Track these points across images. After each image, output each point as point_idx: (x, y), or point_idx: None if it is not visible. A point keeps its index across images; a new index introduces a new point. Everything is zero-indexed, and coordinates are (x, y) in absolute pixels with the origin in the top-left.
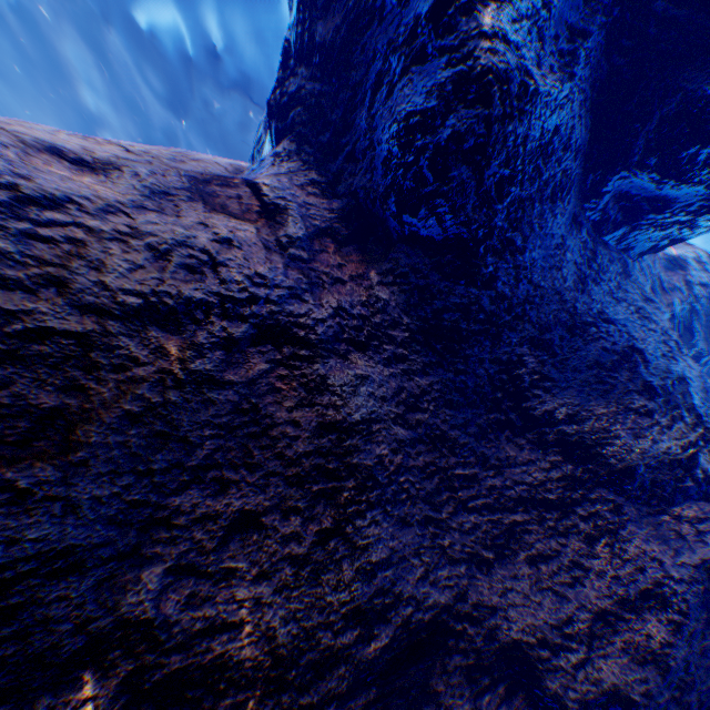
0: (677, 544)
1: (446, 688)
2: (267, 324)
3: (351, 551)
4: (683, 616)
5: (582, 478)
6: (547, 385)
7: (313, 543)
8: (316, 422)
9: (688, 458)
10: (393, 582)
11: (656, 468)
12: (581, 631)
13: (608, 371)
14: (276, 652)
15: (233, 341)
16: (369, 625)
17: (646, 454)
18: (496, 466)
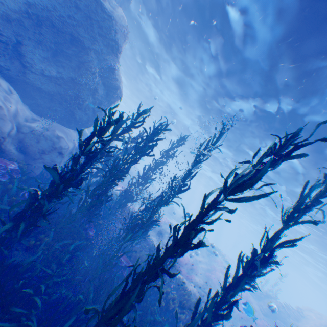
0: None
1: None
2: None
3: None
4: None
5: None
6: None
7: None
8: None
9: None
10: None
11: None
12: None
13: None
14: None
15: None
16: None
17: None
18: None
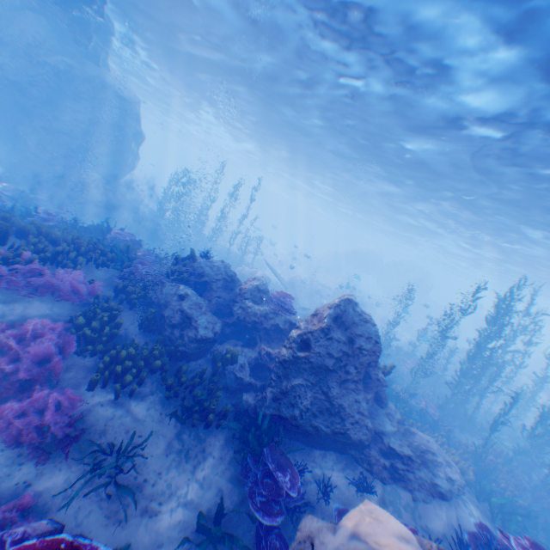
0: None
1: None
2: None
3: None
4: None
5: None
6: None
7: None
8: None
9: None
10: None
11: None
12: None
13: None
14: None
15: None
16: None
17: None
18: None
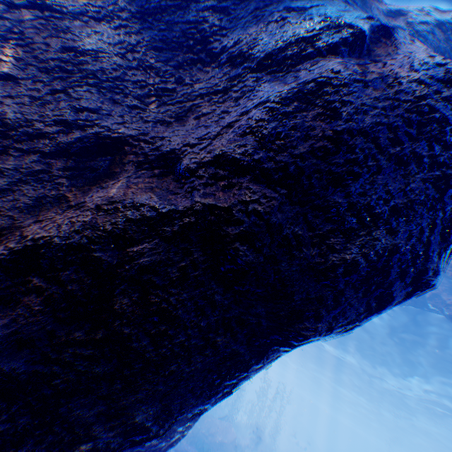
0: (292, 82)
1: (122, 172)
2: (39, 4)
3: (69, 100)
4: (277, 105)
5: (241, 74)
6: (225, 34)
7: (47, 94)
8: (61, 47)
9: (311, 38)
10: (96, 120)
11: (286, 49)
12: (213, 136)
13: (262, 11)
14: (5, 122)
15: (15, 6)
16: (71, 129)
17: (279, 42)
18: (190, 85)
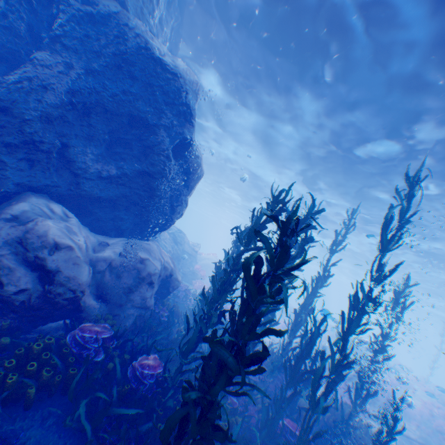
0: None
1: None
2: None
3: None
4: None
5: None
6: None
7: None
8: None
9: None
10: None
11: None
12: None
13: None
14: None
15: None
16: None
17: None
18: None
